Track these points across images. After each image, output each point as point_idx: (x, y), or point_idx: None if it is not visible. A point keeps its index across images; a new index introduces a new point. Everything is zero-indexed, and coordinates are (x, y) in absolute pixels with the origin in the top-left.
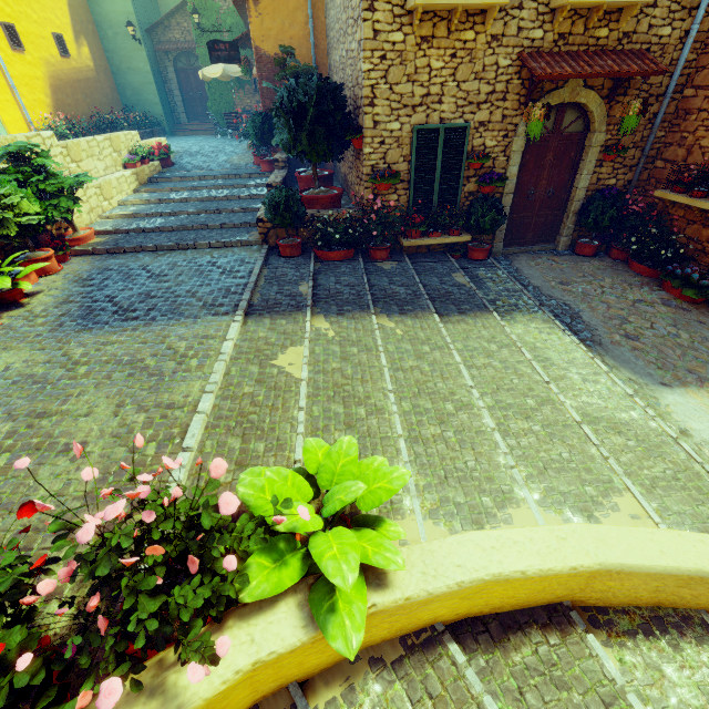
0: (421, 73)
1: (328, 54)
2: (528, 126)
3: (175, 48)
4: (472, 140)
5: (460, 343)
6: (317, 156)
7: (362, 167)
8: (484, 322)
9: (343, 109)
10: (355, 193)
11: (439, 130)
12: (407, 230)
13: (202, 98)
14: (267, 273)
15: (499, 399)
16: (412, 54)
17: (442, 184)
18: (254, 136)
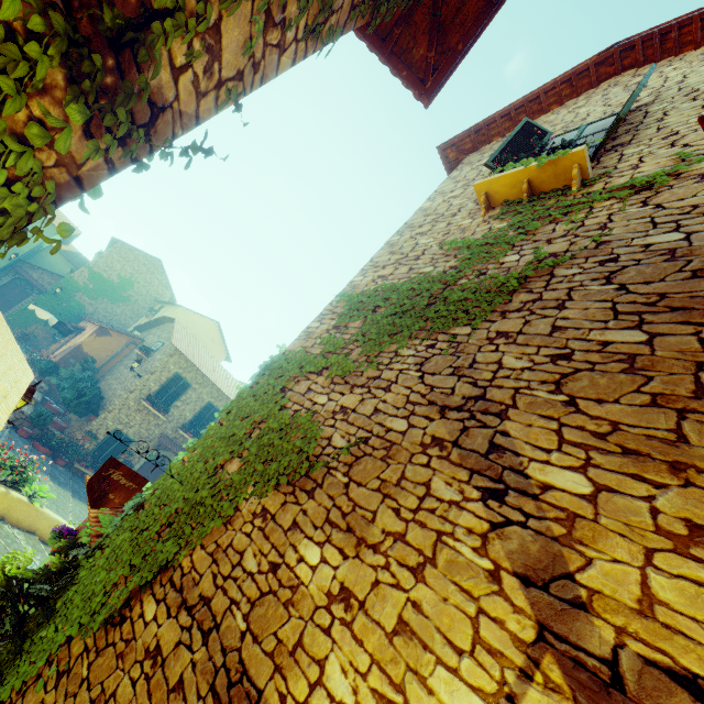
0: (132, 416)
1: (108, 371)
2: (151, 455)
3: (28, 278)
4: (132, 446)
5: (73, 505)
6: (73, 410)
7: (87, 426)
8: (86, 506)
9: (99, 405)
10: (71, 431)
11: (124, 435)
12: (81, 460)
13: (10, 301)
14: (10, 435)
15: (76, 520)
16: (133, 410)
17: (110, 453)
18: (40, 367)
